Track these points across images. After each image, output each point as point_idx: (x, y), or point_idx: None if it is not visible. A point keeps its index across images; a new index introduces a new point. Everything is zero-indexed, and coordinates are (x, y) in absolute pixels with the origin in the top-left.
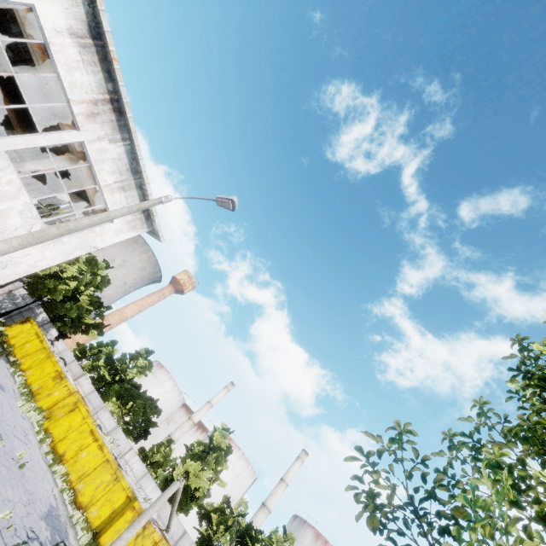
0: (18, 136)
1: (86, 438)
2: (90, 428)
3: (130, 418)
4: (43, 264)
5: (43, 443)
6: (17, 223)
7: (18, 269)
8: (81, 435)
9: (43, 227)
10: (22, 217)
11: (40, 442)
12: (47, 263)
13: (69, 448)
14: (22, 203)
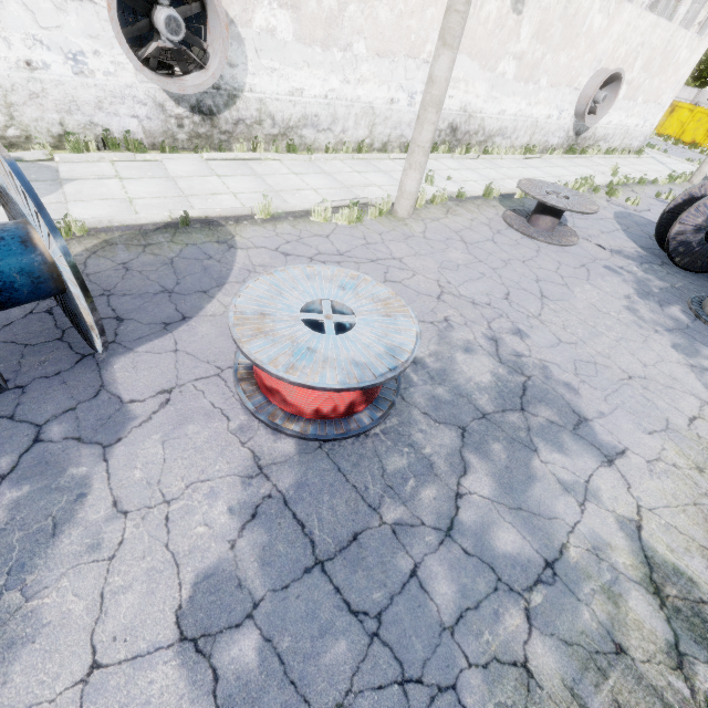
0: (680, 7)
1: (707, 123)
2: (705, 115)
3: (705, 74)
4: (697, 59)
5: (677, 144)
6: (683, 55)
7: (684, 77)
8: (699, 123)
9: (697, 39)
10: (686, 49)
11: (675, 145)
12: (700, 55)
13: (695, 136)
14: (686, 41)
